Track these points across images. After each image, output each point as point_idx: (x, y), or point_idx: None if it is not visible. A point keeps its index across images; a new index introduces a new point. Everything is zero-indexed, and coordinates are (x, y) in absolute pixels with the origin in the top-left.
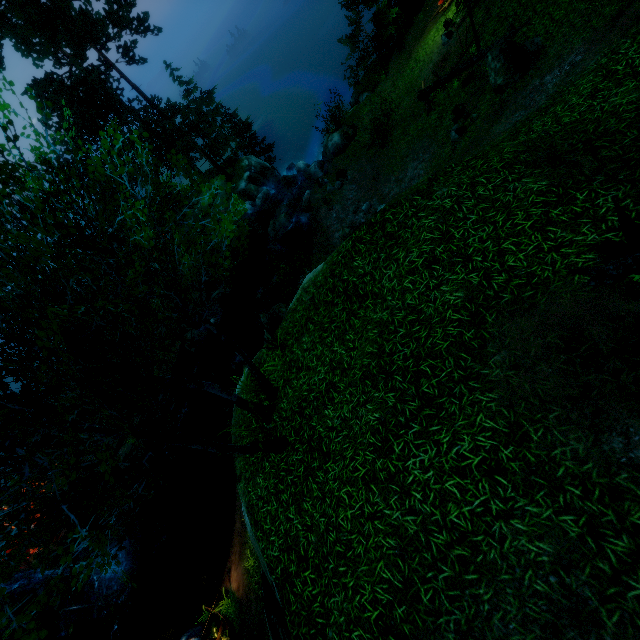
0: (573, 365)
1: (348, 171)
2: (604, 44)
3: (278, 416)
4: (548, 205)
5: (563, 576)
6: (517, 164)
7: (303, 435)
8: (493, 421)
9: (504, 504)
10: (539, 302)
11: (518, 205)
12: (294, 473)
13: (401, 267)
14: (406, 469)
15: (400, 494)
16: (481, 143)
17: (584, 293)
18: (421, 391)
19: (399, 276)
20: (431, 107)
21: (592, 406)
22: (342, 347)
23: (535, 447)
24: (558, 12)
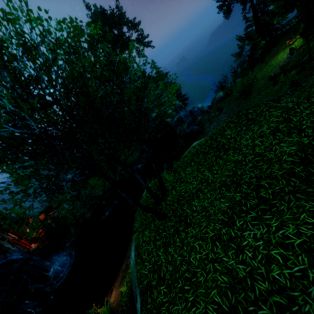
0: None
1: (224, 108)
2: None
3: (164, 203)
4: None
5: None
6: None
7: (177, 213)
8: None
9: None
10: None
11: None
12: (167, 231)
13: (255, 134)
14: (243, 236)
15: (236, 250)
16: None
17: None
18: (259, 195)
19: (253, 138)
20: (276, 83)
21: None
22: (209, 172)
23: None
24: None
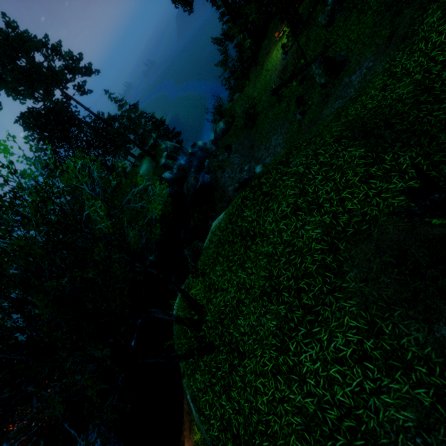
0: (404, 276)
1: (232, 145)
2: (385, 55)
3: (205, 326)
4: (367, 165)
5: (425, 437)
6: (342, 139)
7: (225, 340)
8: (356, 321)
9: (374, 383)
10: (373, 232)
11: (348, 166)
12: (222, 369)
13: (276, 215)
14: (300, 362)
15: (299, 382)
16: (317, 122)
17: (402, 224)
18: (302, 303)
19: (276, 221)
20: (281, 99)
21: (422, 304)
22: (244, 273)
23: (388, 338)
24: (353, 35)
